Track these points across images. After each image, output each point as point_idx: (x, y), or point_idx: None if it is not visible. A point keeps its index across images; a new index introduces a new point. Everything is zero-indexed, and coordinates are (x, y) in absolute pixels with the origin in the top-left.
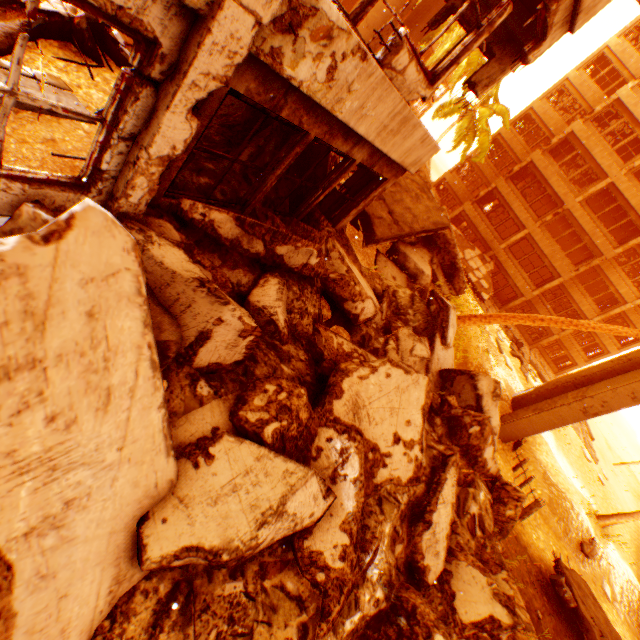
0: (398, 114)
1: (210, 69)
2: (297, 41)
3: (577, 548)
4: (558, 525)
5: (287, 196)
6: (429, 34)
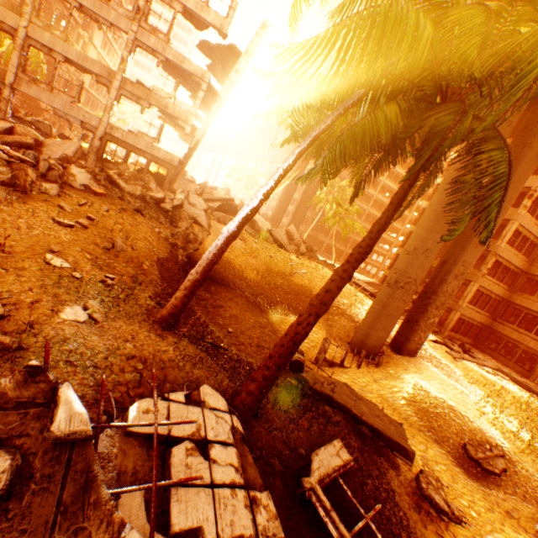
0: (149, 144)
1: (100, 134)
2: (114, 131)
3: (462, 454)
4: (414, 414)
5: (135, 169)
6: (310, 202)
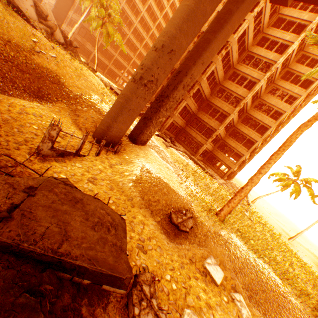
0: None
1: None
2: None
3: (168, 221)
4: (139, 195)
5: None
6: None
